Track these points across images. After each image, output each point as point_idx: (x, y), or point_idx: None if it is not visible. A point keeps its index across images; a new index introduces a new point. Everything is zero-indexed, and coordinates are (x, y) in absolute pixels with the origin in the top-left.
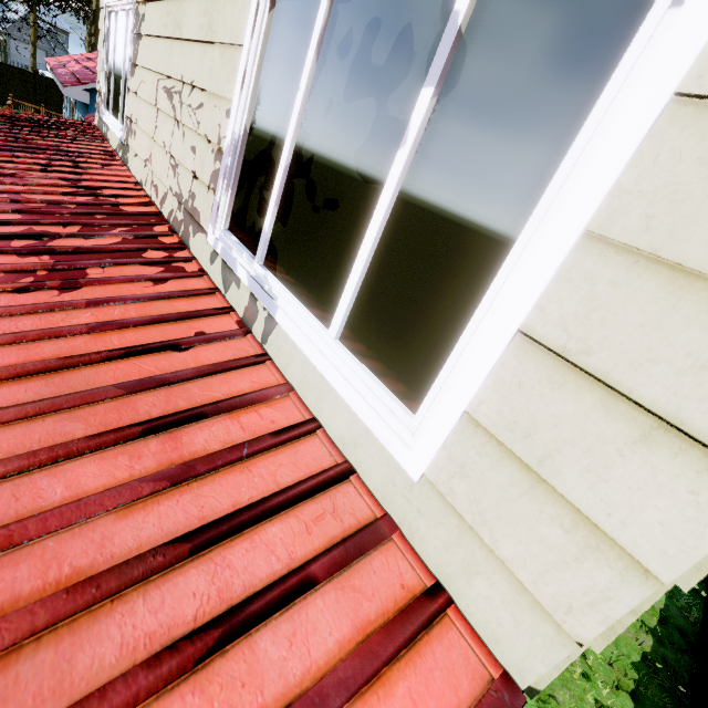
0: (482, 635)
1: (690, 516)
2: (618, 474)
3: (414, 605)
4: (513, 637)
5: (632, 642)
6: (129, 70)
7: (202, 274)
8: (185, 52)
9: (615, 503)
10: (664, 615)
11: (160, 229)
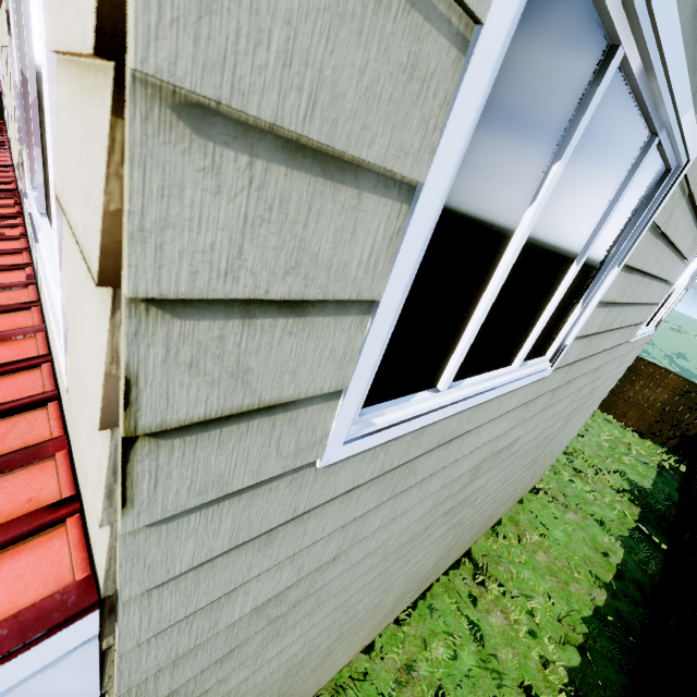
0: (92, 541)
1: (99, 344)
2: (86, 319)
3: (25, 517)
4: (97, 536)
5: (584, 597)
6: (1, 54)
7: (20, 237)
8: (2, 15)
9: (87, 354)
10: (621, 570)
11: (5, 202)
